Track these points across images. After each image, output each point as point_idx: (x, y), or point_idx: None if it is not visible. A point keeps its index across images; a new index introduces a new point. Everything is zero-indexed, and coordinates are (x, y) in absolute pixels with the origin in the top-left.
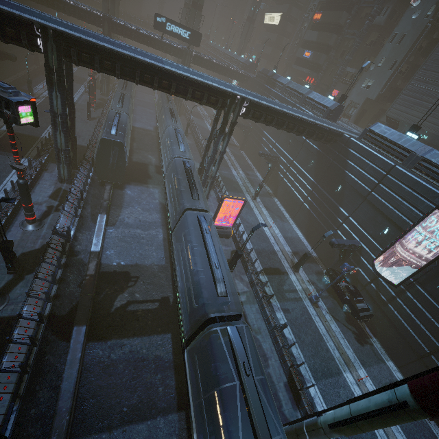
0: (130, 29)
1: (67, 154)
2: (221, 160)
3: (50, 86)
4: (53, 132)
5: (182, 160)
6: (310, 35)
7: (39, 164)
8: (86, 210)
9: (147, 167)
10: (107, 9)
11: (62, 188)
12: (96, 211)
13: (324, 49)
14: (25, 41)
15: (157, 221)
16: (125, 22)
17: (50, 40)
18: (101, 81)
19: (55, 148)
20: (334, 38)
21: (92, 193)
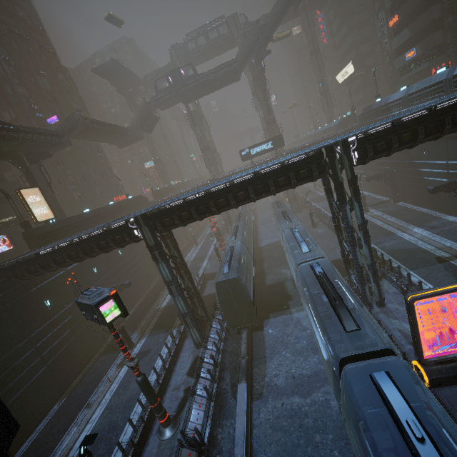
0: (228, 175)
1: (191, 316)
2: (367, 235)
3: (155, 261)
4: (173, 300)
5: (309, 265)
6: (398, 40)
7: (178, 335)
8: (223, 380)
9: (283, 285)
10: (213, 175)
11: (199, 355)
12: (236, 377)
13: (431, 29)
14: (128, 238)
15: (319, 371)
16: (224, 174)
17: (143, 226)
18: (225, 225)
19: (180, 314)
20: (435, 9)
21: (229, 350)
